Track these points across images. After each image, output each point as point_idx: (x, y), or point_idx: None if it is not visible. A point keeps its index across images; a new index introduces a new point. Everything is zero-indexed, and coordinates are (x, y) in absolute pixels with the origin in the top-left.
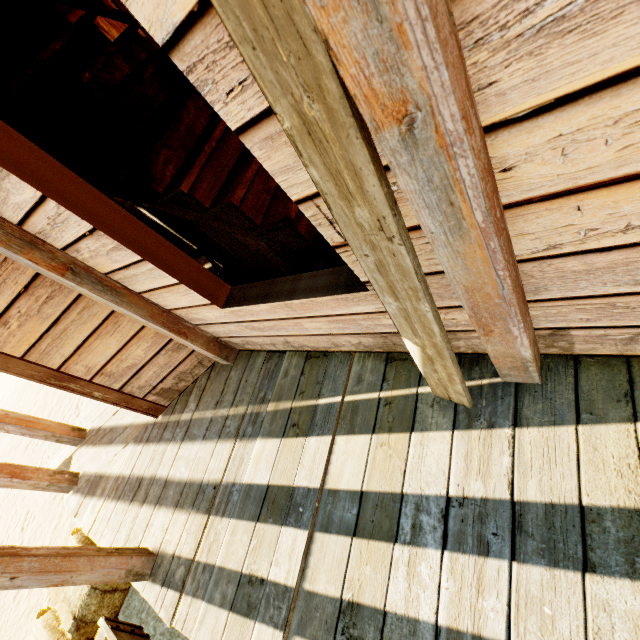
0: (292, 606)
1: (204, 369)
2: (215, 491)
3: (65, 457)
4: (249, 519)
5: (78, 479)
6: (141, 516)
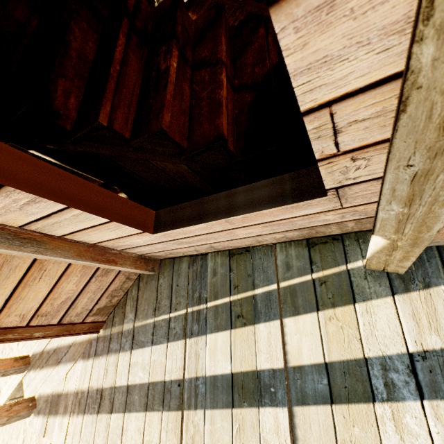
0: None
1: (132, 282)
2: (180, 388)
3: (15, 384)
4: (224, 407)
5: (35, 402)
6: (113, 424)
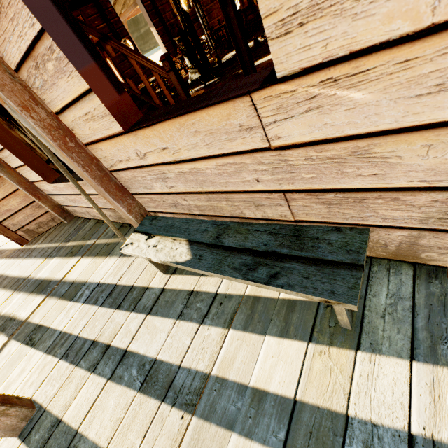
0: (19, 328)
1: (55, 224)
2: (23, 281)
3: None
4: (28, 293)
5: None
6: None
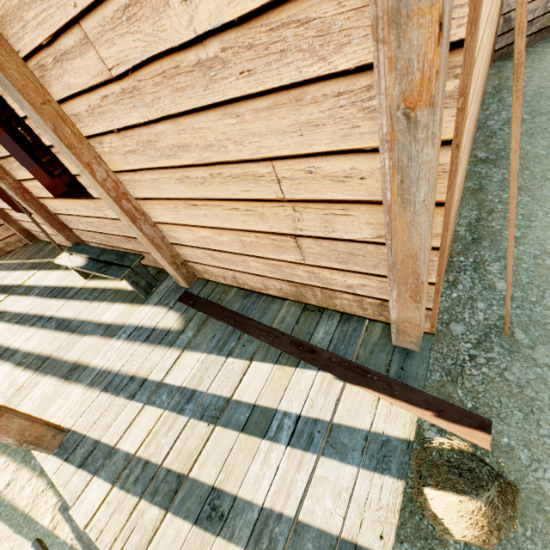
0: None
1: (22, 245)
2: None
3: None
4: None
5: None
6: None
